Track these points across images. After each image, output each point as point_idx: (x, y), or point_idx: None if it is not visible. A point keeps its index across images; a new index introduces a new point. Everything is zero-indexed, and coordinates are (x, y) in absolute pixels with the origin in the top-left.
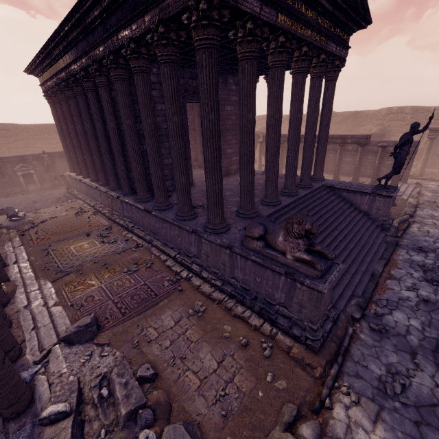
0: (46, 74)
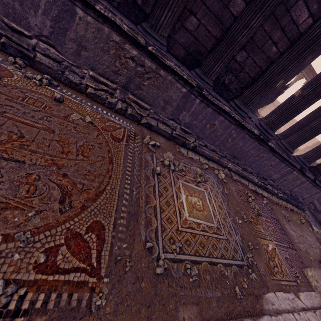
0: None
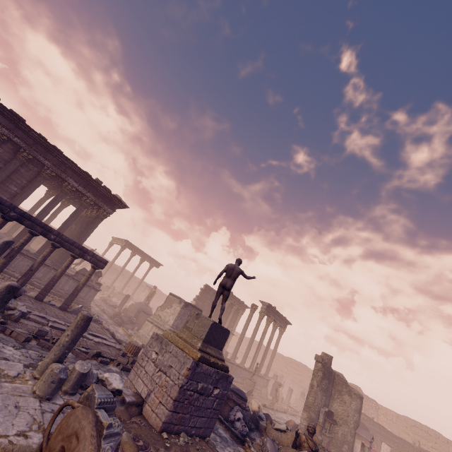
0: None
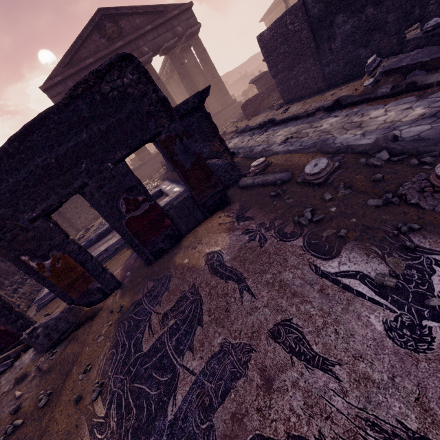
0: (272, 14)
